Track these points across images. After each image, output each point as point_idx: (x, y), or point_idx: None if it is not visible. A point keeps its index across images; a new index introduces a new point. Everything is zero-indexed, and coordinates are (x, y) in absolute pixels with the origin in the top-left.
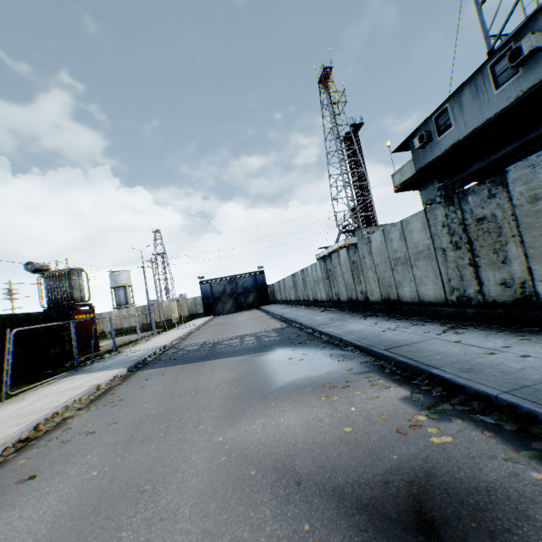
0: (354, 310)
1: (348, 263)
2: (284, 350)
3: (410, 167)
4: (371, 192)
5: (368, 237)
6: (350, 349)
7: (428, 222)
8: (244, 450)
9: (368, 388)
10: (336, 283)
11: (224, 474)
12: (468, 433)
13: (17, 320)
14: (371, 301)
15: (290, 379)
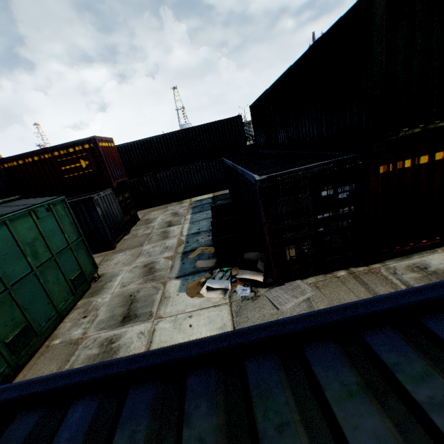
0: None
1: None
2: None
3: None
4: None
5: None
6: None
7: None
8: None
9: None
10: None
11: None
12: None
13: None
14: None
15: None
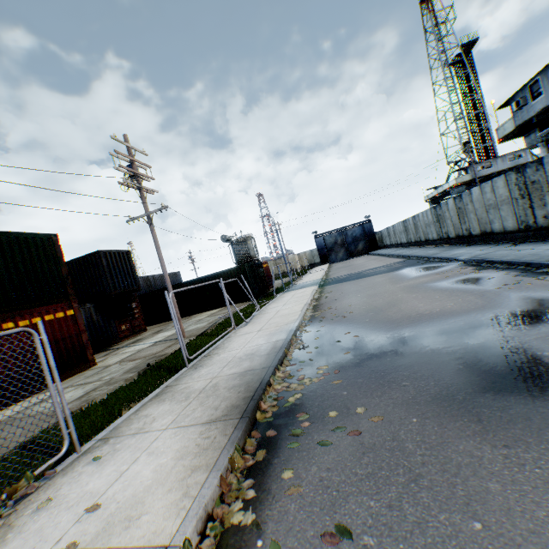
0: (460, 243)
1: (454, 209)
2: (411, 268)
3: (510, 124)
4: (487, 120)
5: (469, 190)
6: (452, 262)
7: (506, 182)
8: (409, 285)
9: (457, 270)
10: (445, 224)
11: (406, 288)
12: (488, 271)
13: (249, 267)
14: (472, 235)
15: (420, 274)
